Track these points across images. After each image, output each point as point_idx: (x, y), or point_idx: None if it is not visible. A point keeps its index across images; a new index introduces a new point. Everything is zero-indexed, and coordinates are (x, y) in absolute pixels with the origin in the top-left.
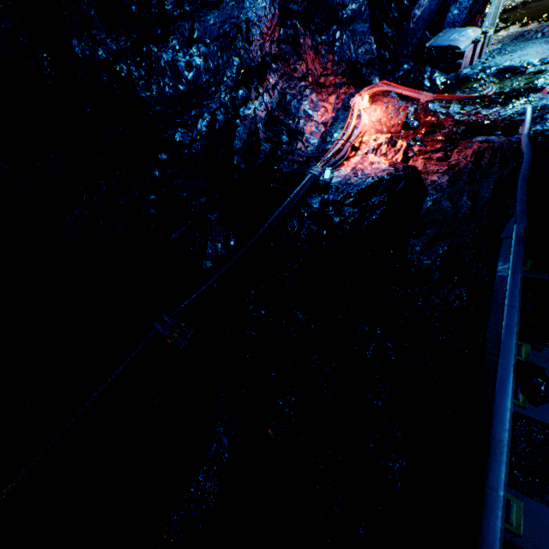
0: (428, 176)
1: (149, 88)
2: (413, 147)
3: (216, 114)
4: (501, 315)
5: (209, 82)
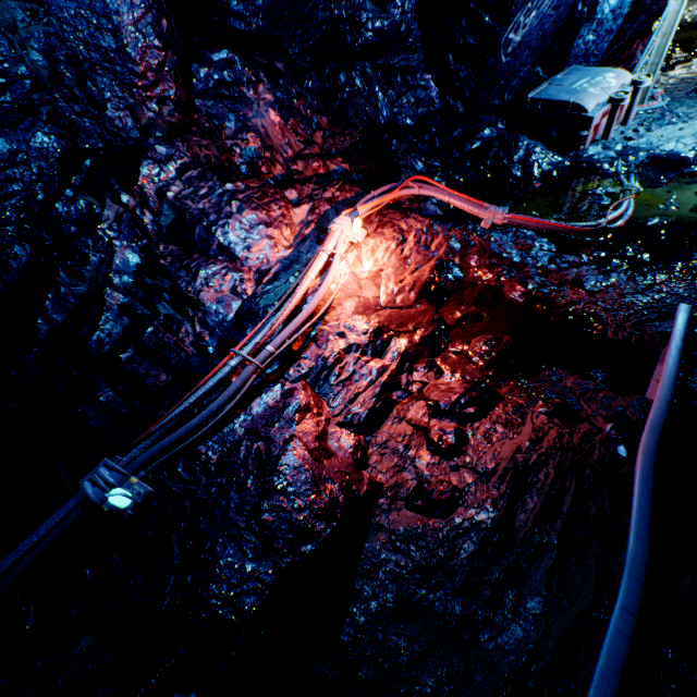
0: (388, 513)
1: None
2: (416, 364)
3: (2, 258)
4: None
5: None
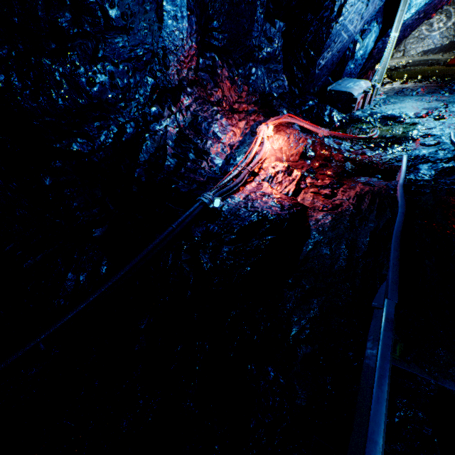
0: (314, 212)
1: (36, 99)
2: (306, 178)
3: (125, 127)
4: (364, 437)
5: (117, 98)
